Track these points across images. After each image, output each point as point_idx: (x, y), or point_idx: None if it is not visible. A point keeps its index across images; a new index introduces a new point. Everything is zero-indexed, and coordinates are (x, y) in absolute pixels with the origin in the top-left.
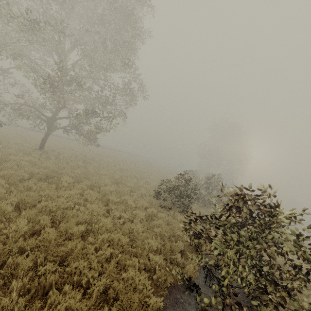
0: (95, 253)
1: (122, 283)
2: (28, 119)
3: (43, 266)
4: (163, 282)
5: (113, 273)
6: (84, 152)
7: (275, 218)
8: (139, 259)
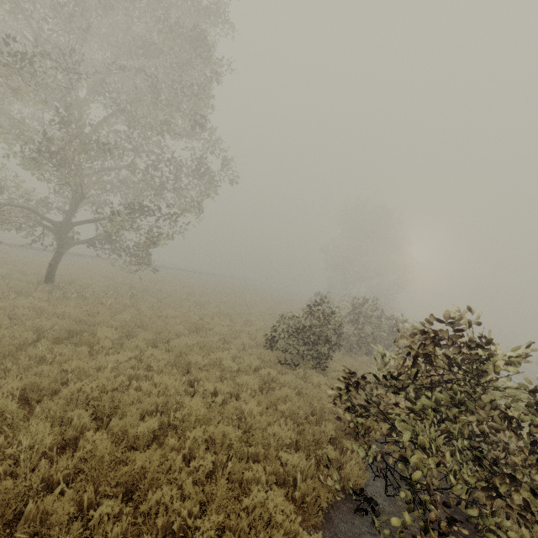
0: (184, 468)
1: (246, 517)
2: (19, 230)
3: (93, 507)
4: (312, 501)
5: (227, 501)
6: (128, 279)
7: (494, 366)
8: (263, 466)
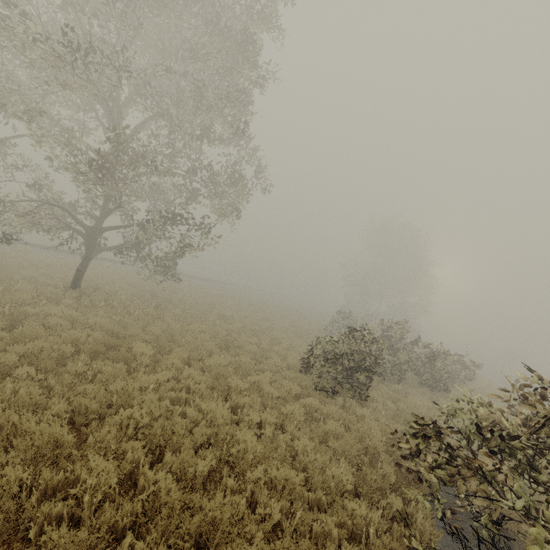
0: (249, 515)
1: None
2: (48, 232)
3: None
4: None
5: None
6: (150, 286)
7: None
8: (328, 516)
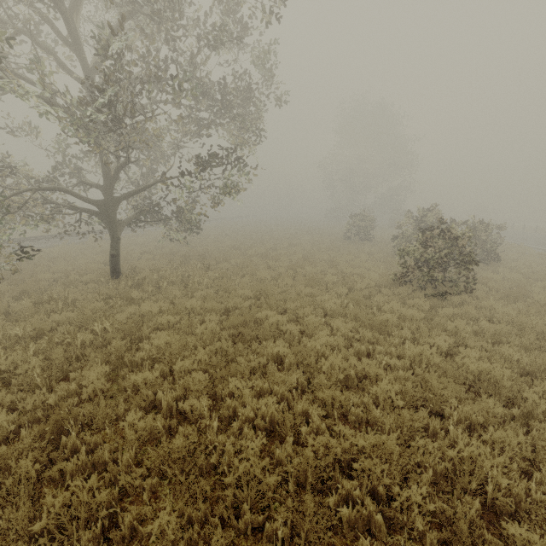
0: None
1: None
2: (49, 222)
3: None
4: None
5: None
6: (165, 248)
7: None
8: None
